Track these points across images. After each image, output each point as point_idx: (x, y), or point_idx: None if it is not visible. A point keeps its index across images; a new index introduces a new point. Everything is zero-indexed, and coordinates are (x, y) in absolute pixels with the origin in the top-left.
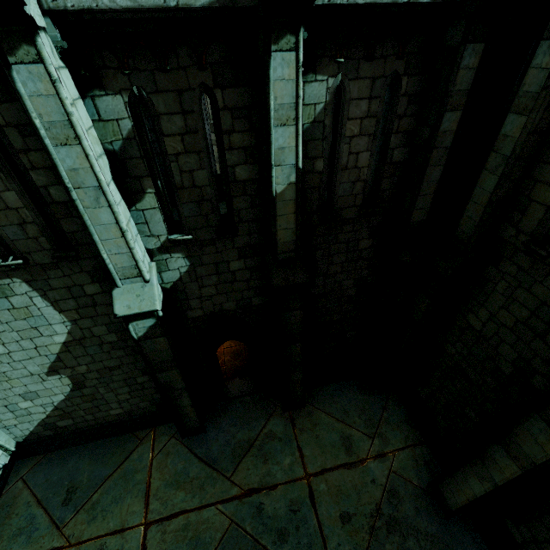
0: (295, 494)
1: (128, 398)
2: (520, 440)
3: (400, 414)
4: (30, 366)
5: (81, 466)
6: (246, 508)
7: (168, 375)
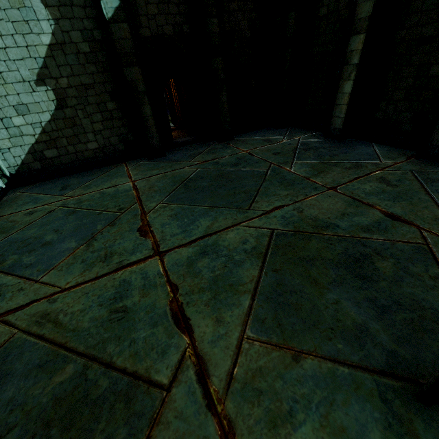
0: (239, 156)
1: (101, 129)
2: (359, 15)
3: (298, 130)
4: (22, 69)
5: (69, 180)
6: (206, 164)
7: (132, 72)
